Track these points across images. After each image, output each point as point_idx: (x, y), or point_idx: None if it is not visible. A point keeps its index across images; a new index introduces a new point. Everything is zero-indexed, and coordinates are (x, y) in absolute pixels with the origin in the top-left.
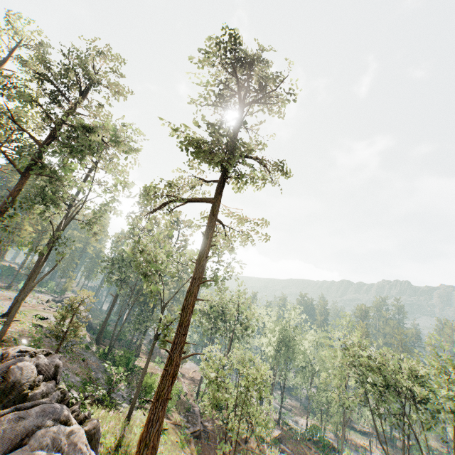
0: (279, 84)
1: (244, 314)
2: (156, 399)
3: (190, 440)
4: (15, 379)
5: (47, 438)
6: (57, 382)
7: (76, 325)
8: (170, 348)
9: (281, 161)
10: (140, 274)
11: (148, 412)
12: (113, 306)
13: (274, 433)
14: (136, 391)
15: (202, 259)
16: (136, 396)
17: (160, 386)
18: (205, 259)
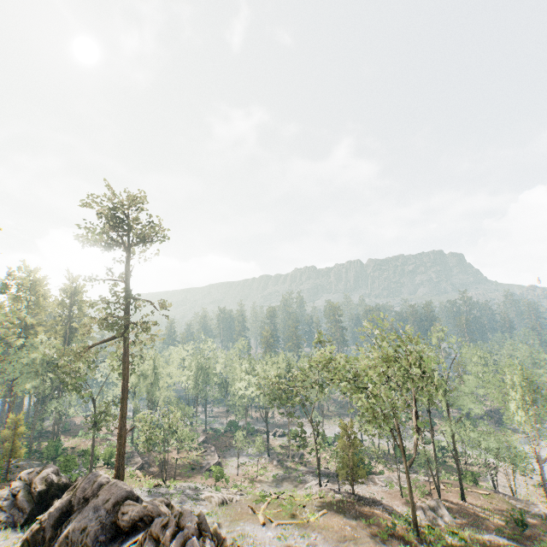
0: (154, 235)
1: (161, 368)
2: (118, 457)
3: (137, 472)
4: (51, 480)
5: (101, 478)
6: (60, 475)
7: (19, 444)
8: (119, 431)
9: (164, 302)
10: (70, 390)
11: (115, 465)
12: (11, 407)
13: (200, 440)
14: (91, 462)
15: (125, 376)
16: (92, 465)
17: (118, 451)
18: (127, 375)
